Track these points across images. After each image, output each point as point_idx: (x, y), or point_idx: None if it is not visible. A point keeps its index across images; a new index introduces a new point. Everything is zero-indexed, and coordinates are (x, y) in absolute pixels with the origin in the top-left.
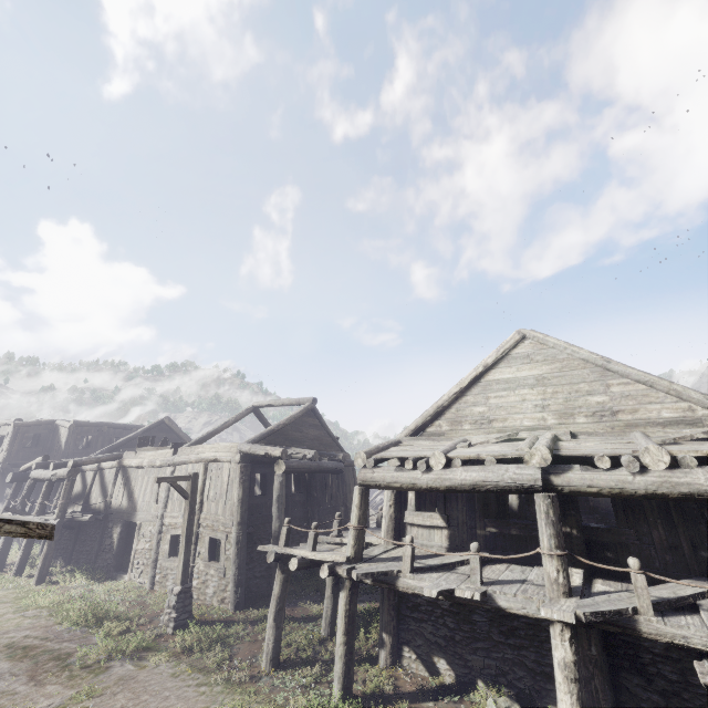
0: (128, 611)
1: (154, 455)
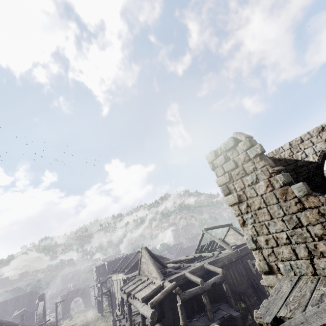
0: (111, 324)
1: (115, 276)
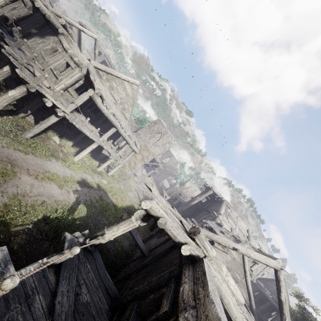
0: None
1: None
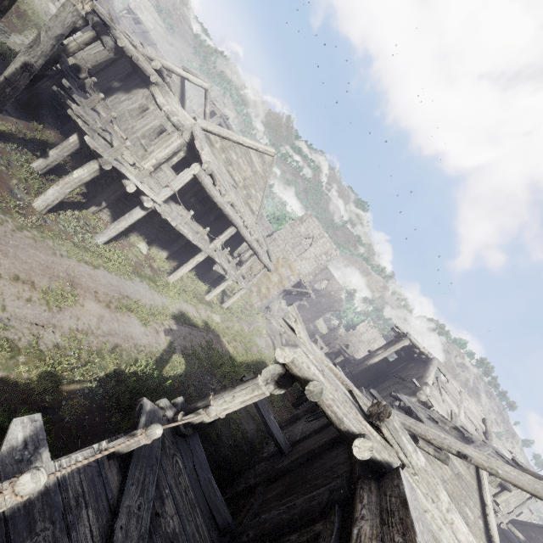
0: None
1: None
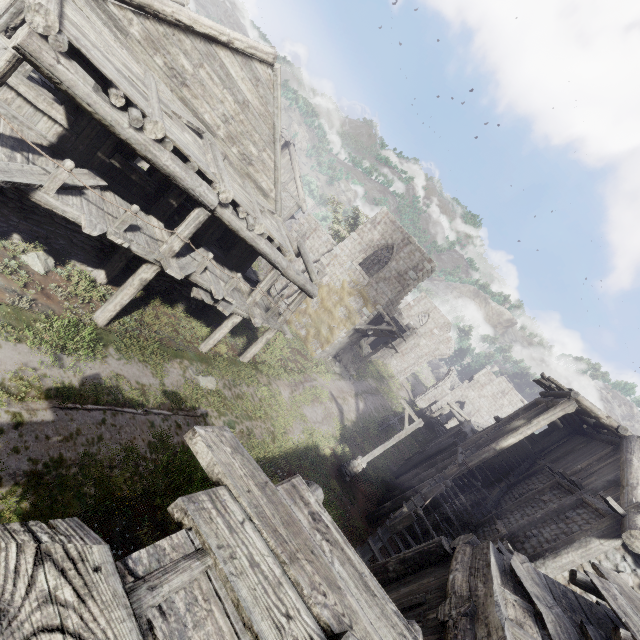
0: None
1: None
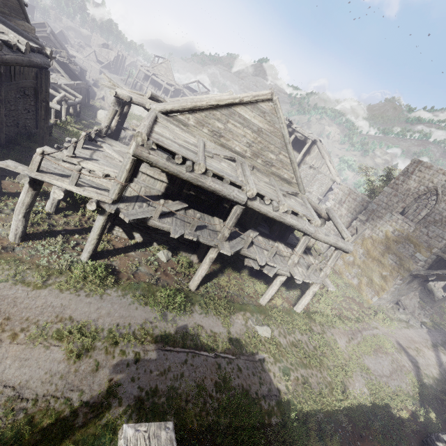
0: None
1: None
